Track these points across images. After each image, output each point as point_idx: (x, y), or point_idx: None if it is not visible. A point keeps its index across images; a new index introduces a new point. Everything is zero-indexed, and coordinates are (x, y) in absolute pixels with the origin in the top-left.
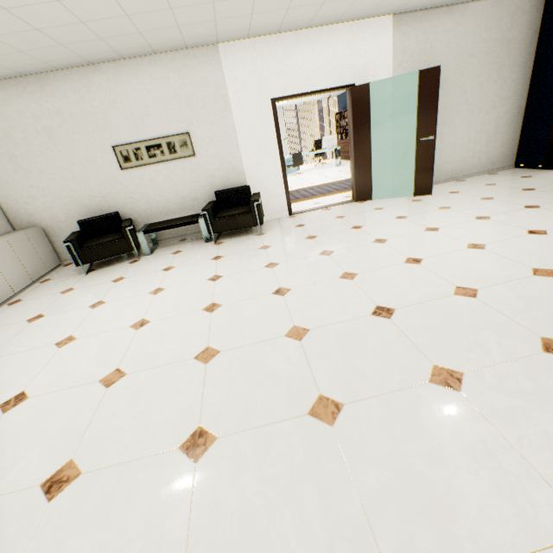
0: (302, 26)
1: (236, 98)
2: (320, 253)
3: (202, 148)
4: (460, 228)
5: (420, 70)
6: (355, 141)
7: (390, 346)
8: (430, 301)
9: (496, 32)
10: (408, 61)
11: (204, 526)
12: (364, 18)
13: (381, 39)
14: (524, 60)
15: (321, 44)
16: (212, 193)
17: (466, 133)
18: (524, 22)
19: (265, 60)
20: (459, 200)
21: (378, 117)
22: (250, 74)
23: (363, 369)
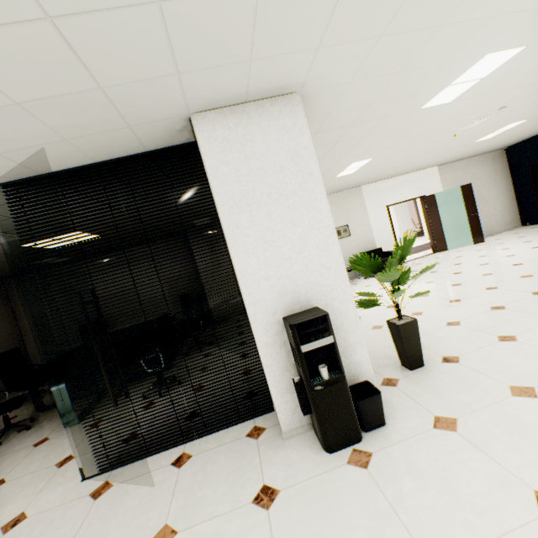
0: (399, 175)
1: (369, 207)
2: (454, 265)
3: (353, 231)
4: (520, 246)
5: (460, 186)
6: (431, 220)
7: (531, 267)
8: (533, 259)
9: (487, 167)
10: (448, 183)
11: (518, 289)
12: (424, 169)
13: (433, 176)
14: (505, 176)
15: (406, 181)
16: (358, 254)
17: (487, 211)
18: (498, 161)
19: (382, 190)
20: (504, 240)
21: (439, 209)
22: (375, 196)
23: (528, 271)
